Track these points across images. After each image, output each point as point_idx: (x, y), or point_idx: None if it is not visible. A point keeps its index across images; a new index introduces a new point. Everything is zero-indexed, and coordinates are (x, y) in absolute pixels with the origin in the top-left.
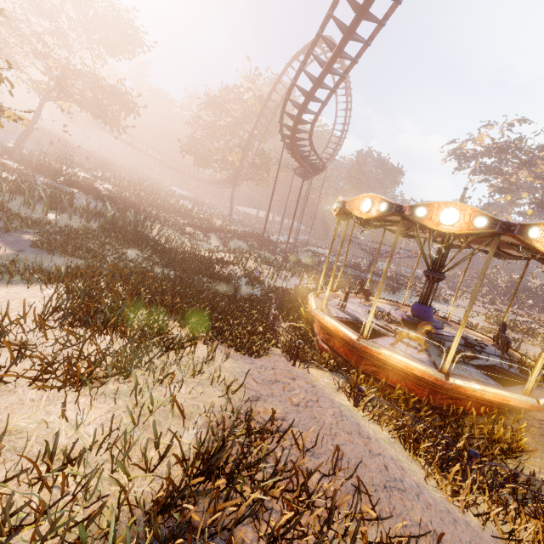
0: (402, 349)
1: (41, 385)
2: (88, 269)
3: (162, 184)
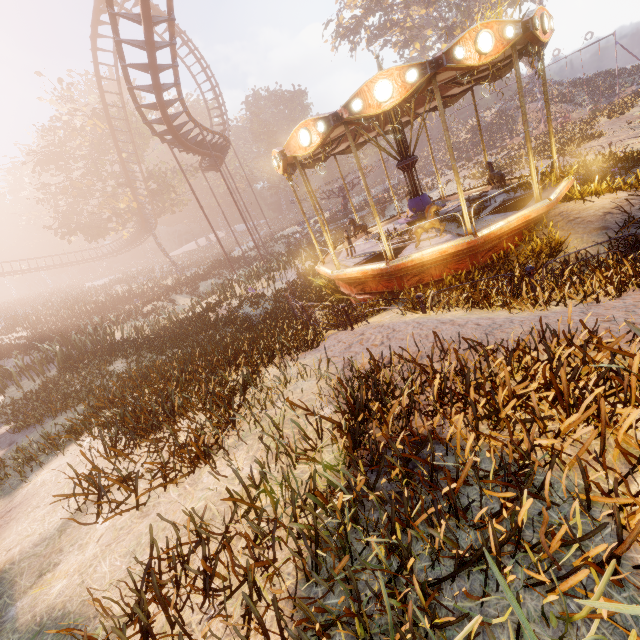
0: (427, 245)
1: (176, 478)
2: (98, 402)
3: (73, 289)
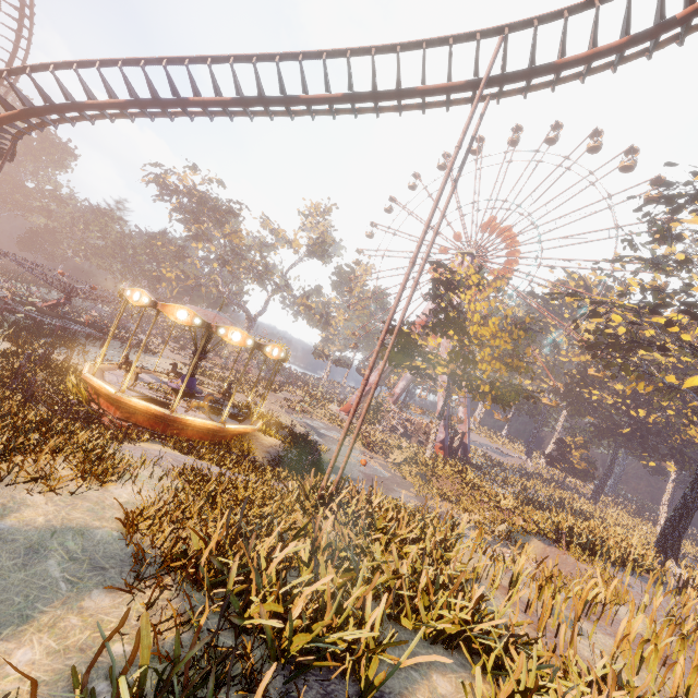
0: (192, 414)
1: (109, 483)
2: None
3: None
